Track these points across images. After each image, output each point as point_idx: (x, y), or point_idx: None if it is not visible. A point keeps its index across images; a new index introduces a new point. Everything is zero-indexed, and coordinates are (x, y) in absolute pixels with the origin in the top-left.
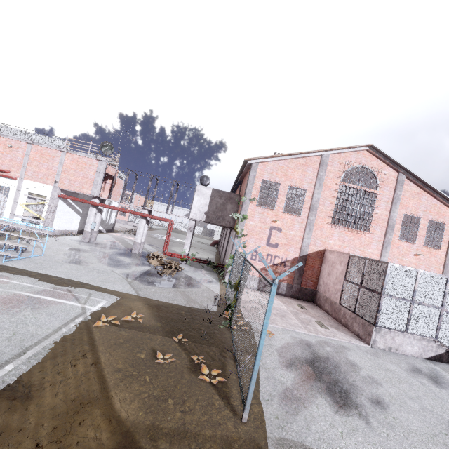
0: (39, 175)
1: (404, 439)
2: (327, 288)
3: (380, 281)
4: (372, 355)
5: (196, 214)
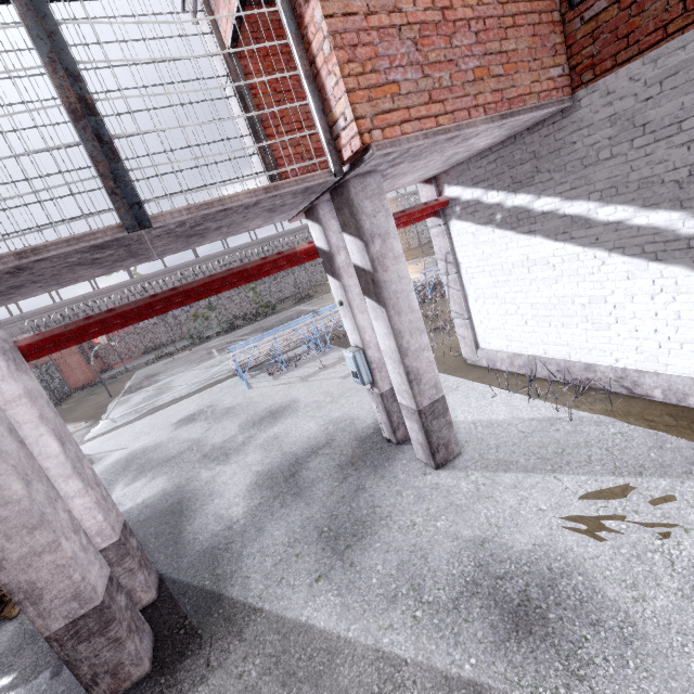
0: None
1: None
2: None
3: None
4: None
5: None
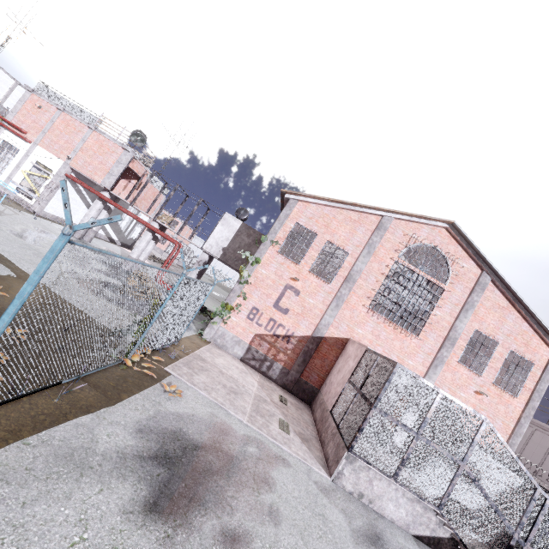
0: (56, 145)
1: None
2: (329, 389)
3: (379, 388)
4: (321, 489)
5: (212, 246)
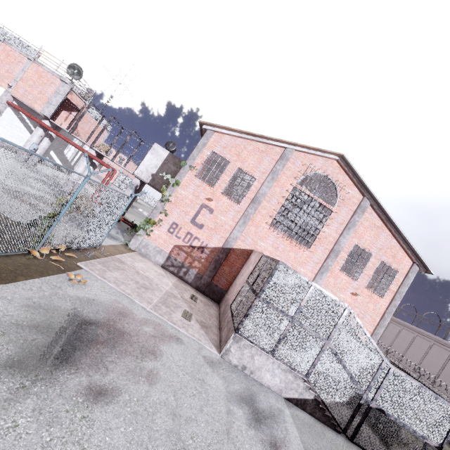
0: None
1: (36, 445)
2: (233, 289)
3: (264, 282)
4: (207, 362)
5: (143, 172)
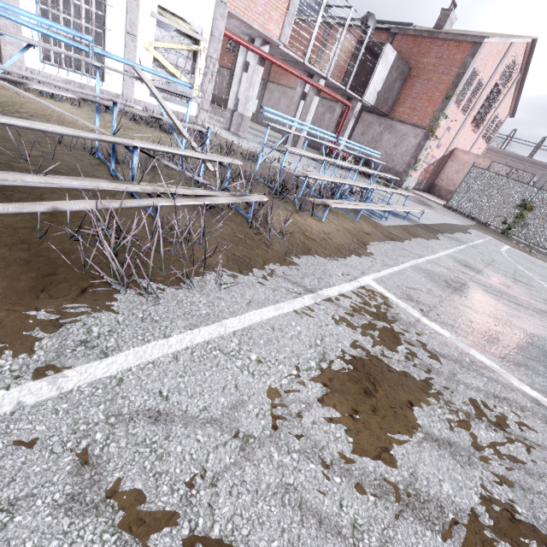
0: None
1: None
2: (452, 183)
3: None
4: None
5: (371, 94)
